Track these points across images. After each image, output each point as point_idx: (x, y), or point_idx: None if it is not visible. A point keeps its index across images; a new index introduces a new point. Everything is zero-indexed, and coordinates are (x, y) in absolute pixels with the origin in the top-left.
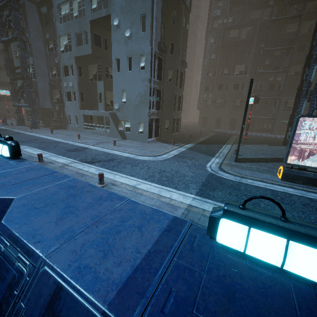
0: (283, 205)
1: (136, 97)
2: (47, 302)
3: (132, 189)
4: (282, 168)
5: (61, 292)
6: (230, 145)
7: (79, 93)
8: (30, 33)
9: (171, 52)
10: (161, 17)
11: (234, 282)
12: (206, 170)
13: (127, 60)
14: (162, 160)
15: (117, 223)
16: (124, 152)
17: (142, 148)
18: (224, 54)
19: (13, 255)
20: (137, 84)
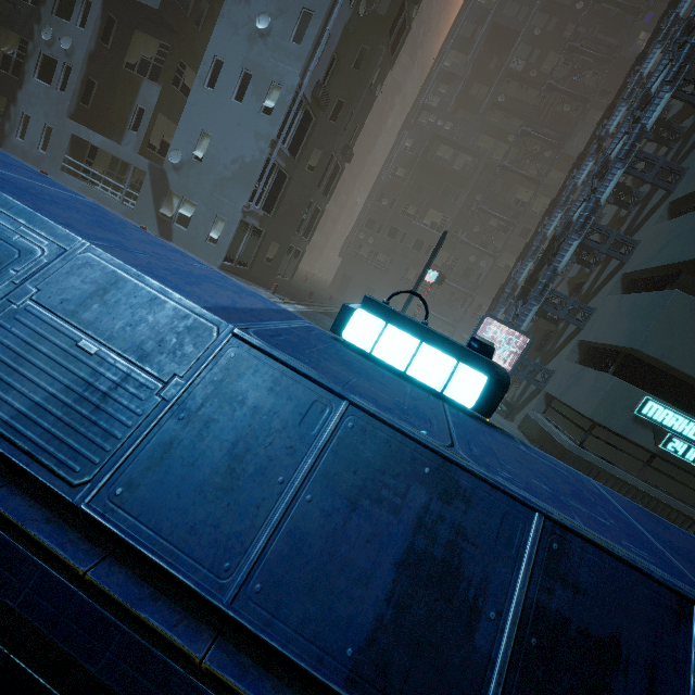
0: None
1: (231, 163)
2: (92, 291)
3: None
4: None
5: (123, 283)
6: None
7: (84, 80)
8: None
9: (332, 116)
10: (340, 39)
11: (353, 362)
12: None
13: (239, 76)
14: None
15: (200, 275)
16: None
17: None
18: (419, 178)
19: (7, 226)
20: (243, 136)
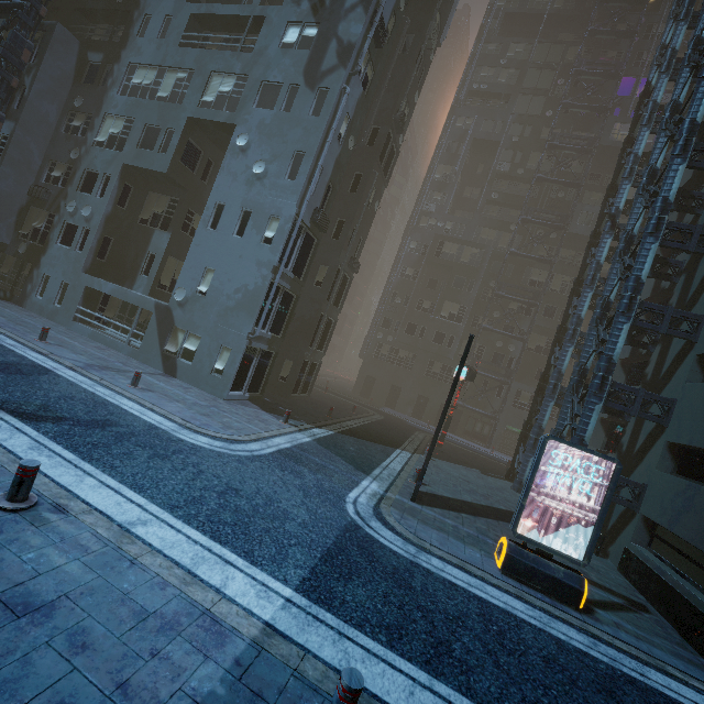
0: (503, 657)
1: (234, 293)
2: None
3: (111, 537)
4: (505, 543)
5: None
6: (408, 454)
7: (100, 238)
8: (37, 80)
9: (335, 234)
10: (333, 170)
11: None
12: (343, 510)
13: (239, 214)
14: (244, 458)
15: None
16: (151, 409)
17: (205, 412)
18: (428, 274)
19: None
20: (245, 267)
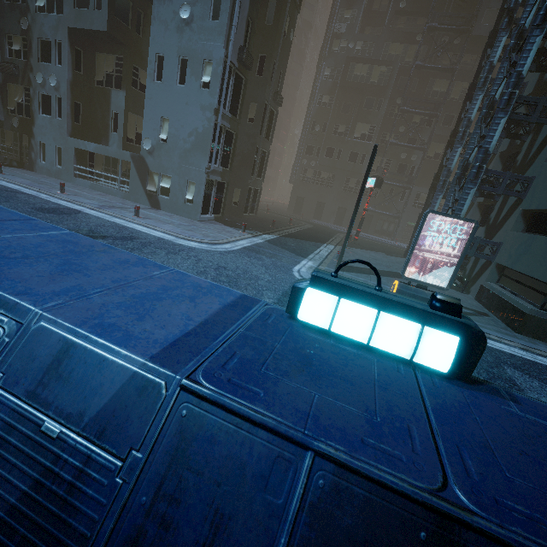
0: None
1: (188, 136)
2: (48, 364)
3: None
4: (397, 283)
5: (73, 350)
6: (332, 246)
7: (72, 104)
8: None
9: (258, 71)
10: (250, 3)
11: (312, 353)
12: (292, 275)
13: (177, 63)
14: (223, 252)
15: (157, 290)
16: (154, 229)
17: (188, 228)
18: (342, 99)
19: None
20: (192, 112)
